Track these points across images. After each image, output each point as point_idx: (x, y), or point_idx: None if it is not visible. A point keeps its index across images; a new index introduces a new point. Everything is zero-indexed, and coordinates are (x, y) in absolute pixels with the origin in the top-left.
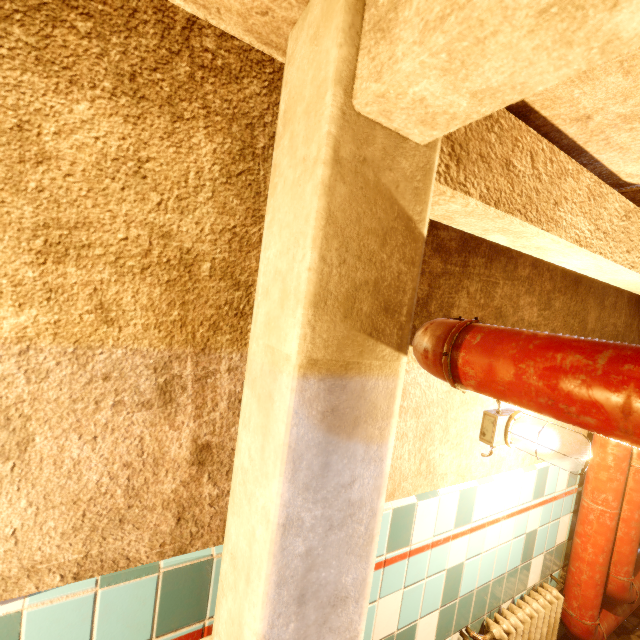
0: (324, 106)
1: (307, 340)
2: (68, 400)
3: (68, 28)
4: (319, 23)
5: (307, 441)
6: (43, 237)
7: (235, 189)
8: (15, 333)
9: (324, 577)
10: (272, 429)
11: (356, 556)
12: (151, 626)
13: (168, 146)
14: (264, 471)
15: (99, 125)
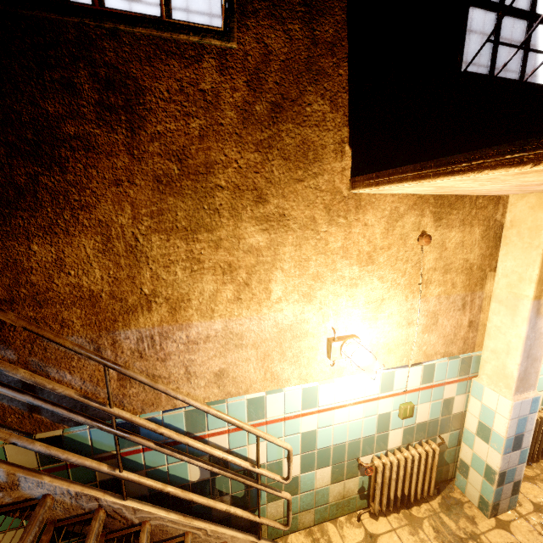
0: (541, 233)
1: (535, 292)
2: (445, 309)
3: (452, 214)
4: (534, 206)
5: (532, 316)
6: (444, 269)
7: (483, 241)
8: (437, 294)
9: (533, 352)
10: (519, 314)
11: (540, 348)
12: (457, 373)
13: (469, 235)
14: (515, 325)
15: (455, 236)
